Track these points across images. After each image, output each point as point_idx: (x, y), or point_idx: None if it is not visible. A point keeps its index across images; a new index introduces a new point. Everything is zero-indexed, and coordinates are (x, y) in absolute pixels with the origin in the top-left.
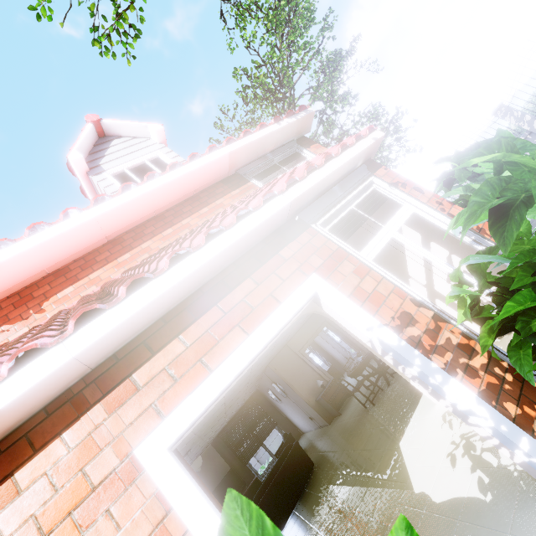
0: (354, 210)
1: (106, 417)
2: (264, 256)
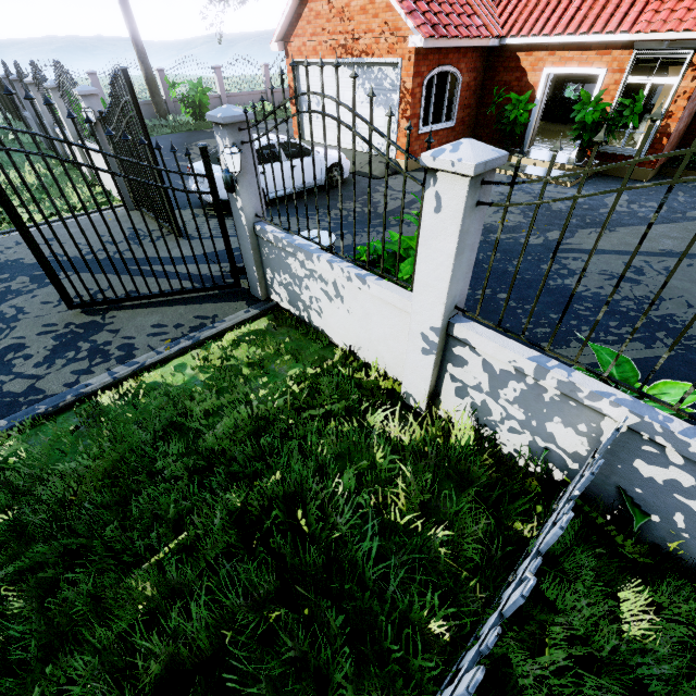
0: (660, 59)
1: (547, 56)
2: (608, 48)
